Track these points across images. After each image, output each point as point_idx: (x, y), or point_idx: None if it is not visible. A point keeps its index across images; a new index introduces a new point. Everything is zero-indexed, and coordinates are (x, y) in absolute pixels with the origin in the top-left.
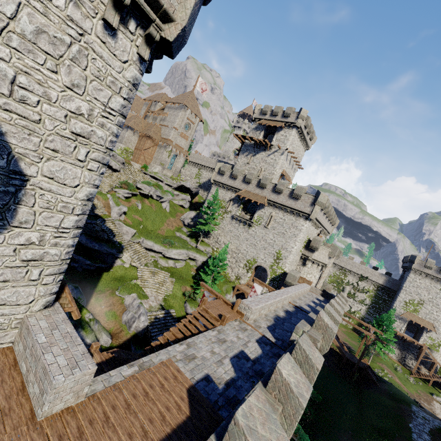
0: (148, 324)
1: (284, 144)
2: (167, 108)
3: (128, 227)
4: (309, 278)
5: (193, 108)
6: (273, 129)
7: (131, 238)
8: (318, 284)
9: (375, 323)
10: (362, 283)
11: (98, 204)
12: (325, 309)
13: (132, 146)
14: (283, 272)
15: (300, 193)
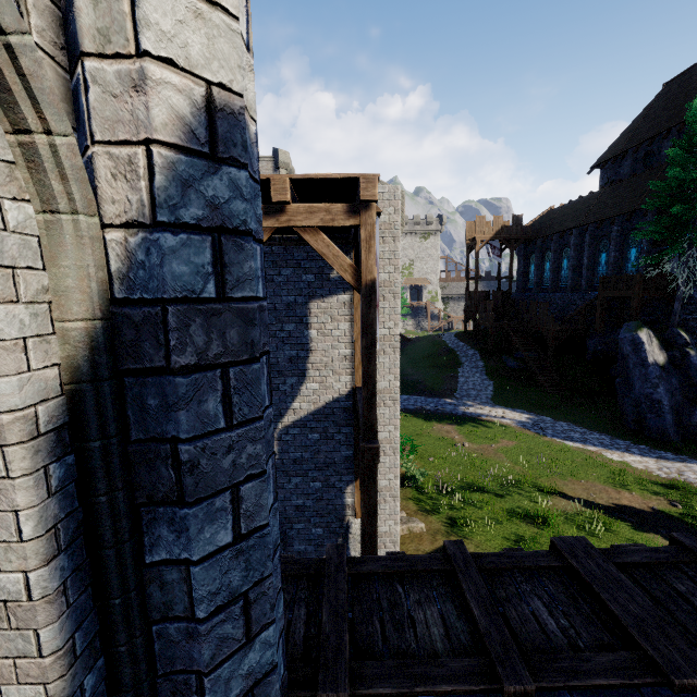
0: None
1: None
2: None
3: None
4: None
5: None
6: None
7: None
8: None
9: None
10: None
11: None
12: None
13: None
14: None
15: None
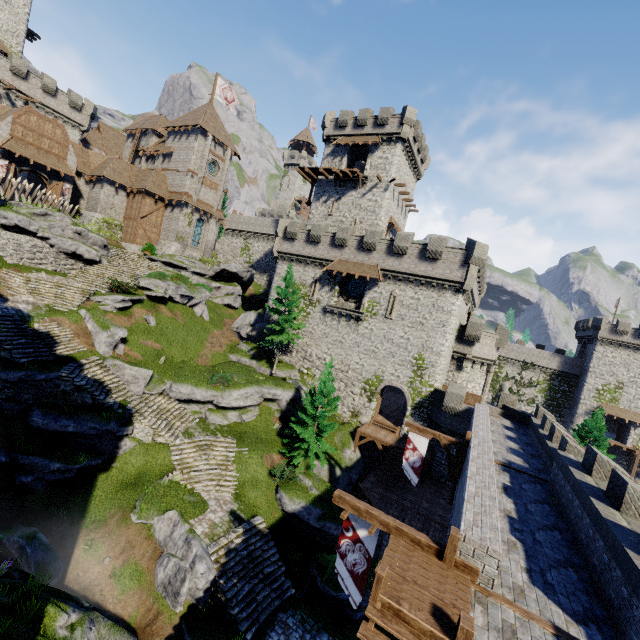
0: (215, 575)
1: (387, 172)
2: (169, 138)
3: (135, 367)
4: (471, 388)
5: (217, 133)
6: (361, 150)
7: (146, 386)
8: (484, 394)
9: (577, 437)
10: (526, 373)
11: (62, 334)
12: (630, 491)
13: (118, 214)
14: (433, 390)
15: (440, 248)
